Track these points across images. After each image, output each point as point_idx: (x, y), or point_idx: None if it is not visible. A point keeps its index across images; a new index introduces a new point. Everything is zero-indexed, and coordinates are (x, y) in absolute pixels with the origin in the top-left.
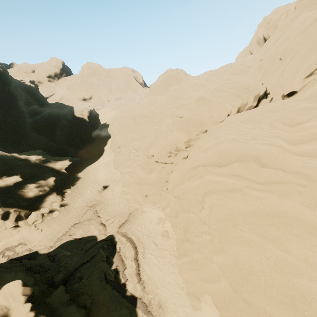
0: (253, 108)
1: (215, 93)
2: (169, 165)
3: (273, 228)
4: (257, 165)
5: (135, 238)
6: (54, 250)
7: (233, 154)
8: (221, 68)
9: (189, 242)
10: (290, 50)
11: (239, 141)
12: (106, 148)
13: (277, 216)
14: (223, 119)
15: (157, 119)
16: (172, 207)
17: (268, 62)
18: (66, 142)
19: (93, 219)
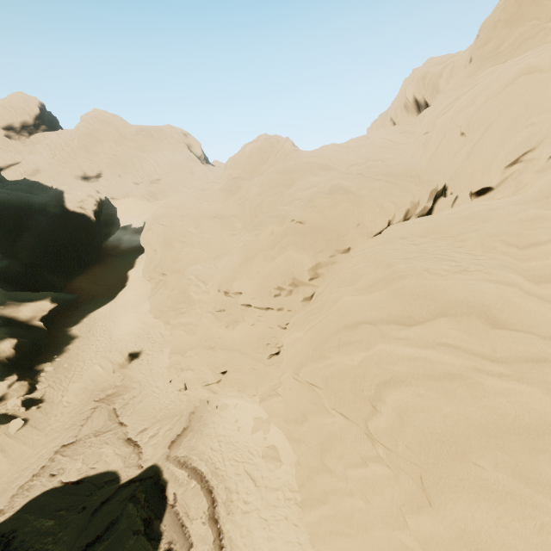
0: (427, 211)
1: (363, 182)
2: (273, 313)
3: (541, 457)
4: (486, 324)
5: (207, 468)
6: (8, 520)
7: (434, 301)
8: (351, 142)
9: (330, 474)
10: (480, 120)
11: (438, 274)
12: (133, 275)
13: (546, 431)
14: (380, 228)
15: (242, 222)
16: (288, 400)
17: (441, 137)
18: (43, 262)
19: (109, 430)
